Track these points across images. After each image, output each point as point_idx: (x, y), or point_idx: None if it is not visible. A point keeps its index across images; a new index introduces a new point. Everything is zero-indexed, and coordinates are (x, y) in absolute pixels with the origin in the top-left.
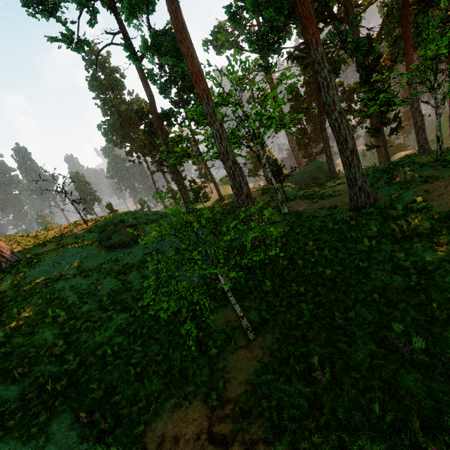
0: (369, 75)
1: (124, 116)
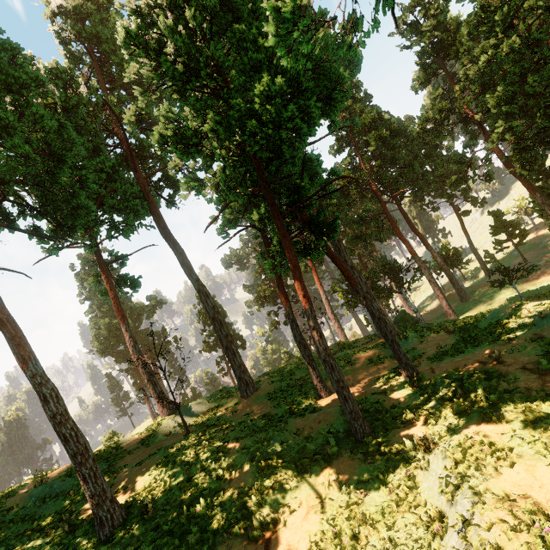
0: None
1: None
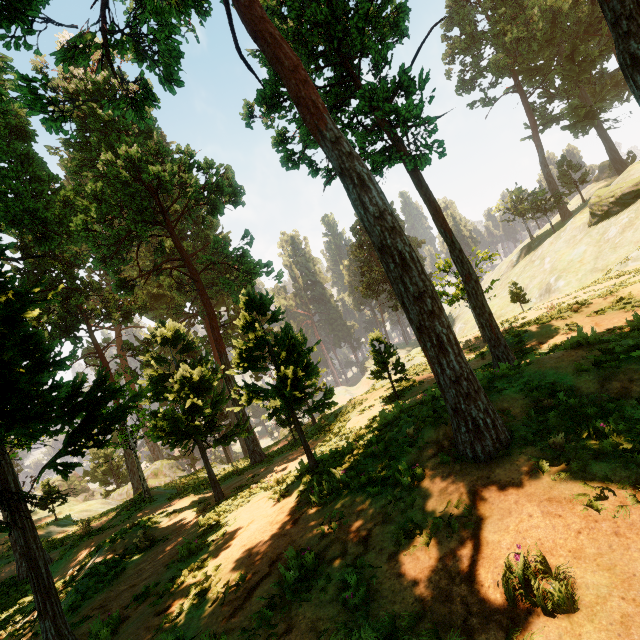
0: None
1: None
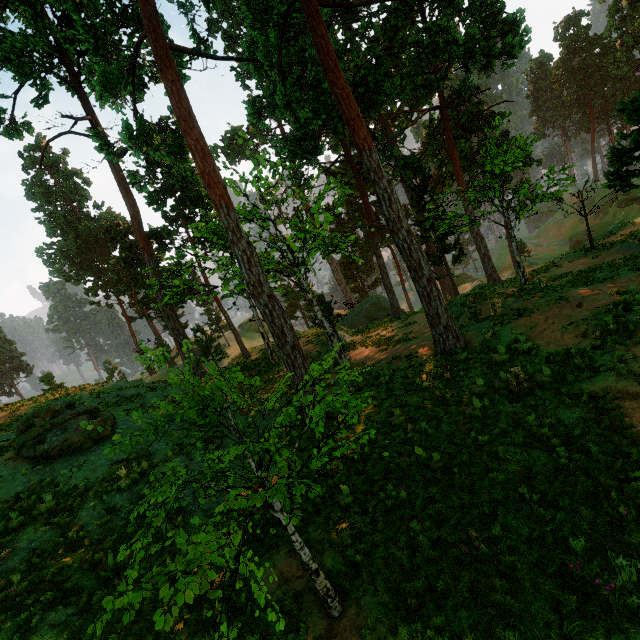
0: (420, 196)
1: (86, 237)
